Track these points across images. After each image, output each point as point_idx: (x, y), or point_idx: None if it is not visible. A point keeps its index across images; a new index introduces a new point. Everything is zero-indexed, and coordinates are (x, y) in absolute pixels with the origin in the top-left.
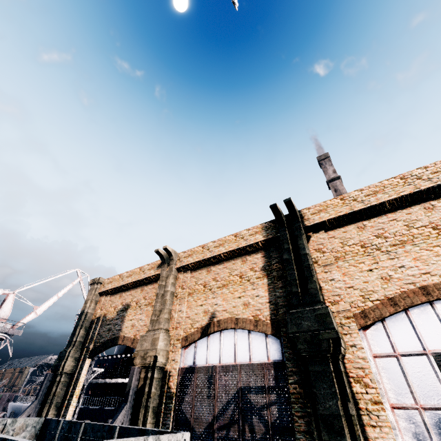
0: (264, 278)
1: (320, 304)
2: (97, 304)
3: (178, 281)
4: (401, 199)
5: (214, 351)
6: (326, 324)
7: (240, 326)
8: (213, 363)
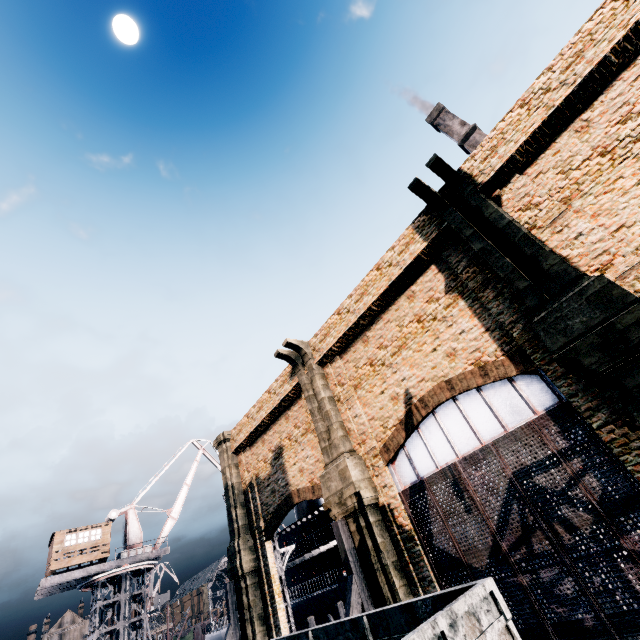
0: (457, 301)
1: (582, 280)
2: (239, 467)
3: (330, 379)
4: (636, 31)
5: (439, 445)
6: (617, 301)
7: (460, 389)
8: (448, 461)
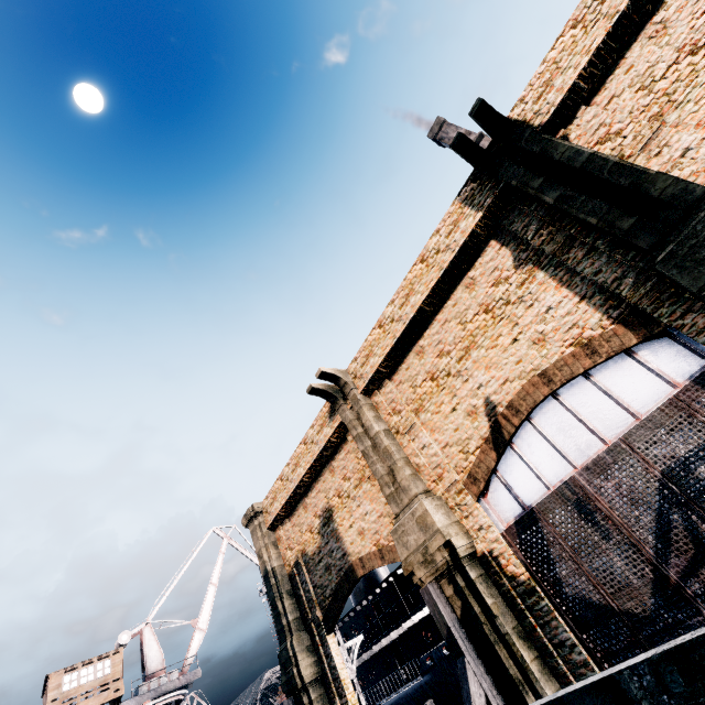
0: (533, 274)
1: None
2: (278, 546)
3: (381, 408)
4: None
5: (545, 458)
6: None
7: (562, 380)
8: (562, 477)
